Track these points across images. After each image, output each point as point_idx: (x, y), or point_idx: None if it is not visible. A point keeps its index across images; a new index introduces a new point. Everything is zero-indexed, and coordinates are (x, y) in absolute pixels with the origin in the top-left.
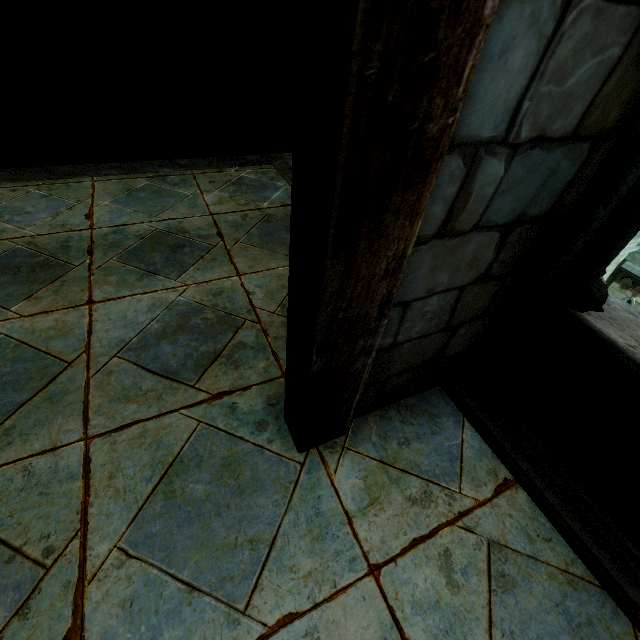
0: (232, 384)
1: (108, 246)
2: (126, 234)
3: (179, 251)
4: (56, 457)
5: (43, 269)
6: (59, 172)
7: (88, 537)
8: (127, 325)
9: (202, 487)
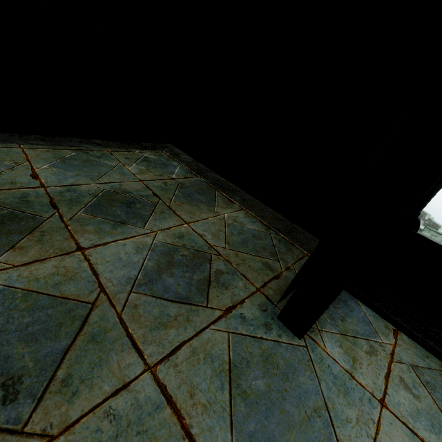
0: (231, 300)
1: (69, 201)
2: (80, 192)
3: (133, 206)
4: (132, 393)
5: (13, 221)
6: None
7: None
8: (126, 265)
9: (261, 381)
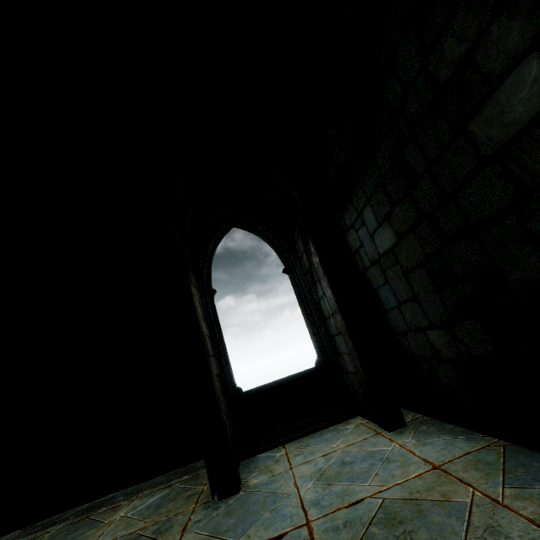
0: (181, 526)
1: None
2: None
3: None
4: None
5: None
6: None
7: None
8: None
9: (232, 520)
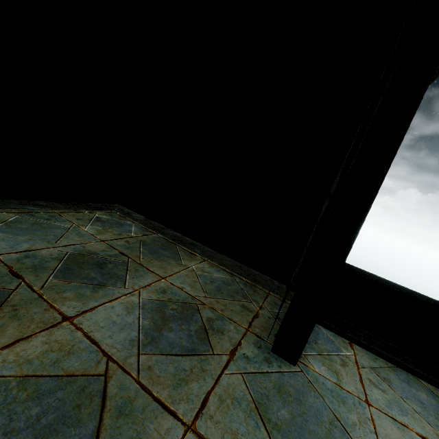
0: (231, 343)
1: (33, 268)
2: (41, 257)
3: (105, 267)
4: None
5: None
6: None
7: None
8: (123, 327)
9: (284, 411)
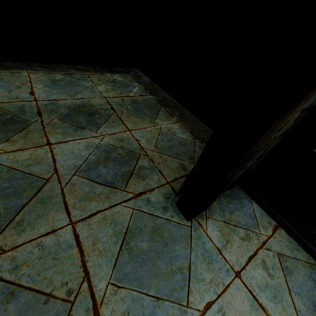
0: (144, 188)
1: (50, 111)
2: (59, 105)
3: (93, 116)
4: (56, 236)
5: (11, 123)
6: (5, 65)
7: (91, 280)
8: (76, 157)
9: (146, 244)
